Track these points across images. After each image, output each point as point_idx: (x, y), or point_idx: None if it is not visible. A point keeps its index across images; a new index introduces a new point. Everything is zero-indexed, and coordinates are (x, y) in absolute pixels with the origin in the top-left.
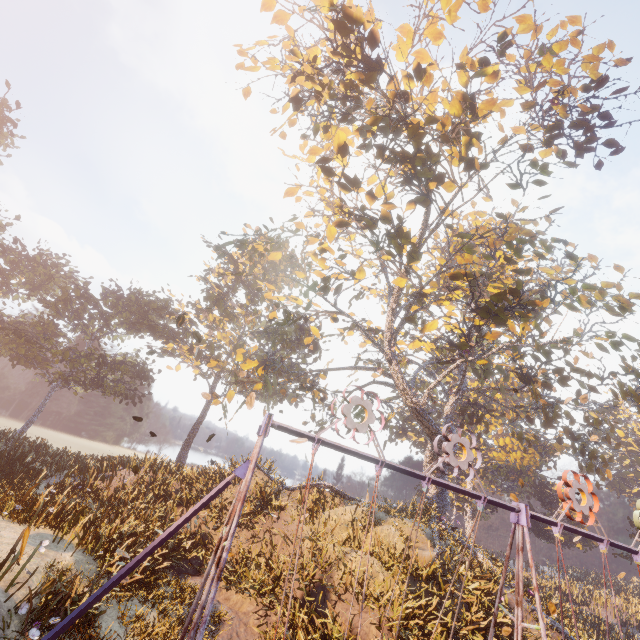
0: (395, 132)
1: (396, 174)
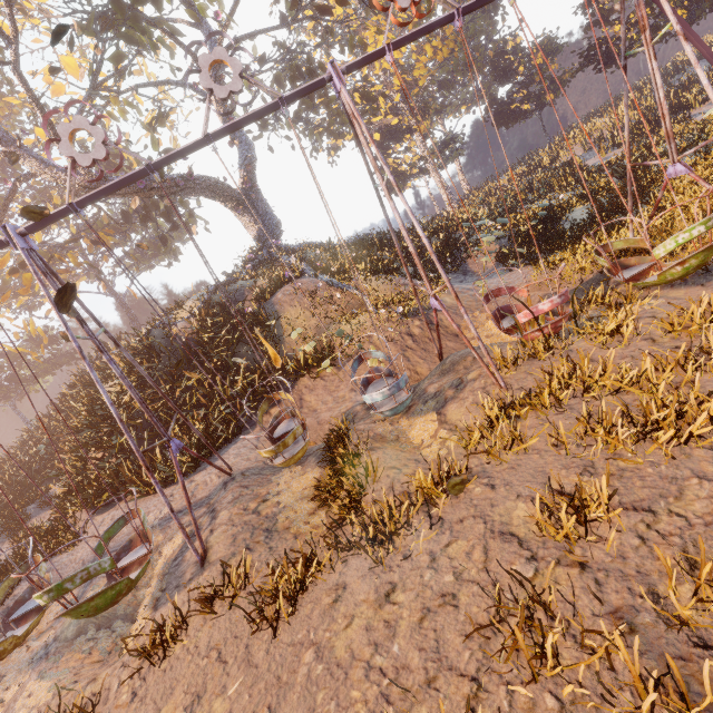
0: None
1: None
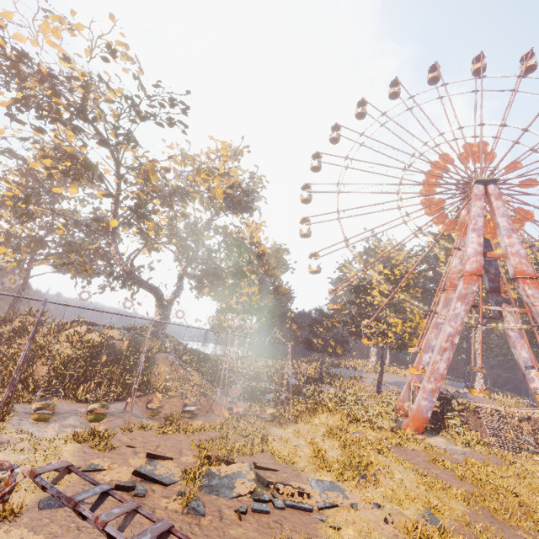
0: (36, 108)
1: (68, 127)
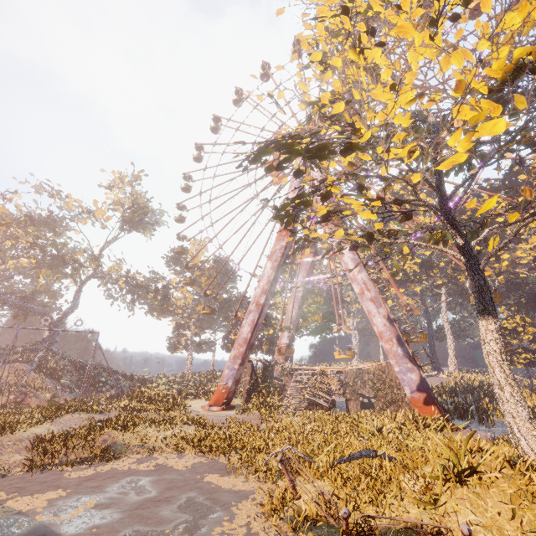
0: None
1: None
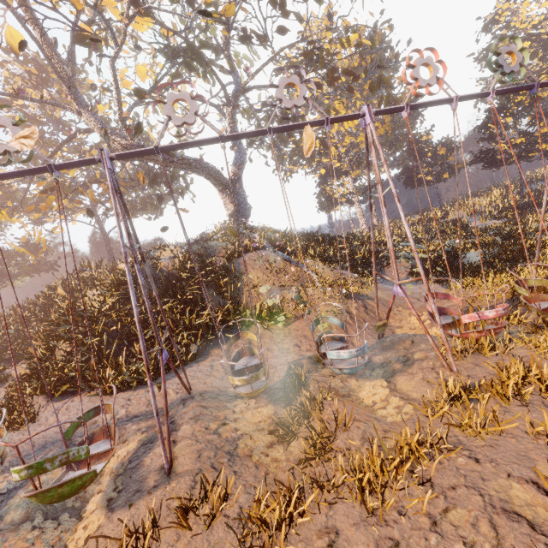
0: None
1: None
